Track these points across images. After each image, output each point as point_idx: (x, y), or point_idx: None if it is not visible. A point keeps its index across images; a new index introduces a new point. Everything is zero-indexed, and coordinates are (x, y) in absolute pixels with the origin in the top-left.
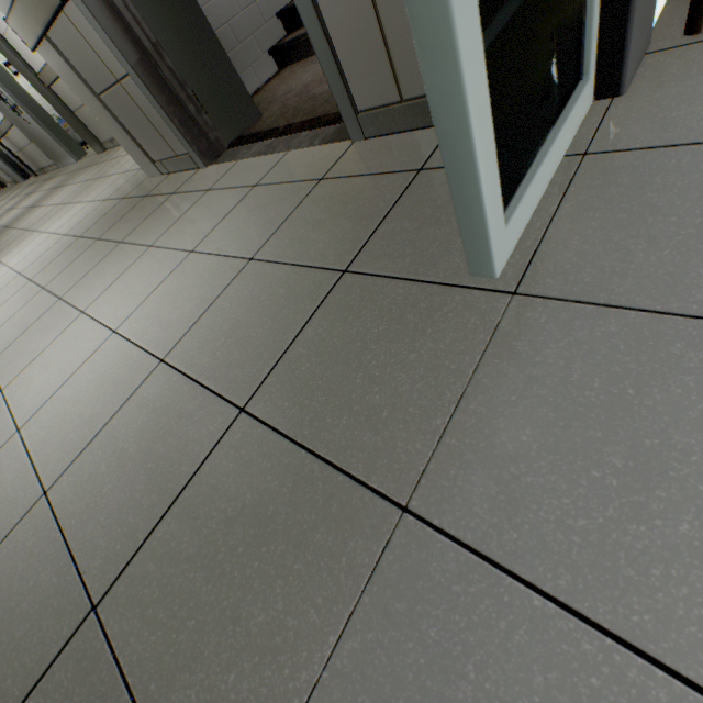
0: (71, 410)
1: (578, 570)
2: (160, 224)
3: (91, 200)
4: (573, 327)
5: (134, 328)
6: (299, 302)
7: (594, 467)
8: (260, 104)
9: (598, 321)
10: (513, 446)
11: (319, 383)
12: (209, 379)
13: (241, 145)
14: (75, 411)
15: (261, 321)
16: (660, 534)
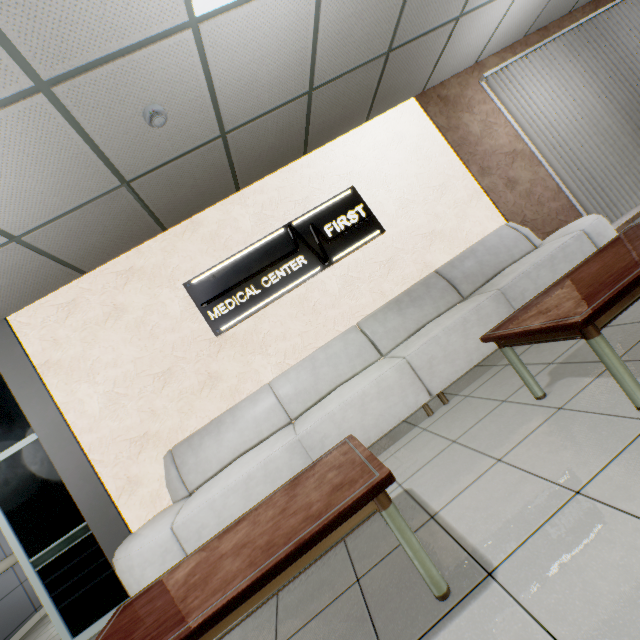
0: None
1: None
2: None
3: None
4: None
5: None
6: None
7: None
8: None
9: None
10: None
11: None
12: None
13: None
14: None
15: None
16: None
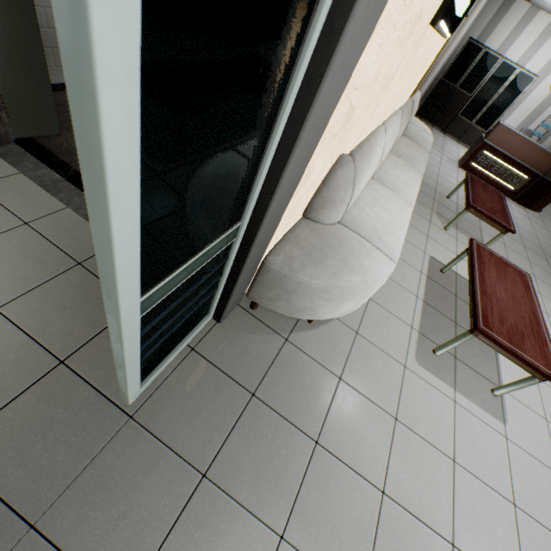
0: None
1: (88, 550)
2: None
3: None
4: (141, 443)
5: None
6: (22, 373)
7: (114, 508)
8: (66, 112)
9: (149, 442)
10: (93, 497)
11: (13, 443)
12: None
13: (29, 152)
14: None
15: None
16: (119, 535)
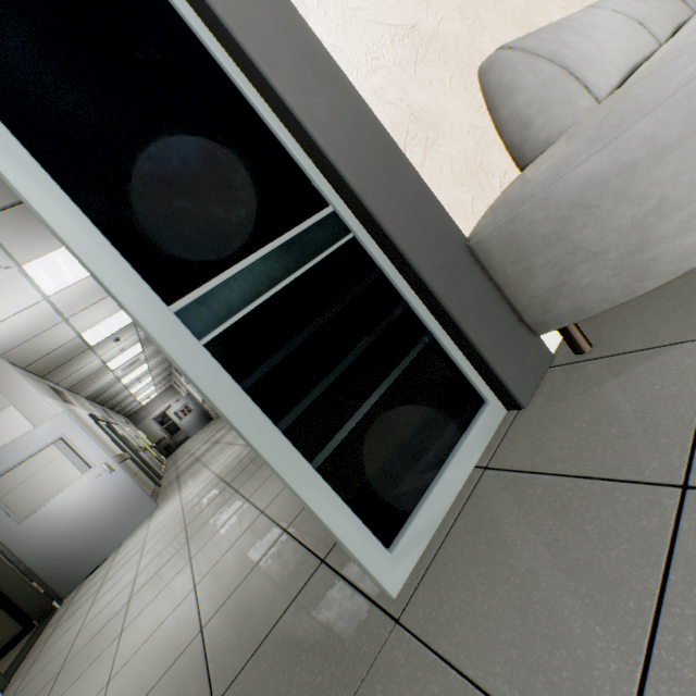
0: (140, 668)
1: None
2: (260, 478)
3: (242, 443)
4: (415, 678)
5: (204, 586)
6: (288, 587)
7: None
8: None
9: (431, 675)
10: None
11: (261, 691)
12: (213, 661)
13: None
14: (141, 670)
15: (263, 602)
16: None
